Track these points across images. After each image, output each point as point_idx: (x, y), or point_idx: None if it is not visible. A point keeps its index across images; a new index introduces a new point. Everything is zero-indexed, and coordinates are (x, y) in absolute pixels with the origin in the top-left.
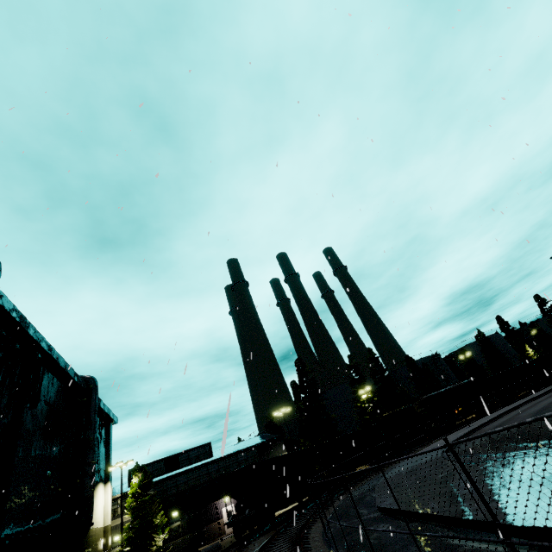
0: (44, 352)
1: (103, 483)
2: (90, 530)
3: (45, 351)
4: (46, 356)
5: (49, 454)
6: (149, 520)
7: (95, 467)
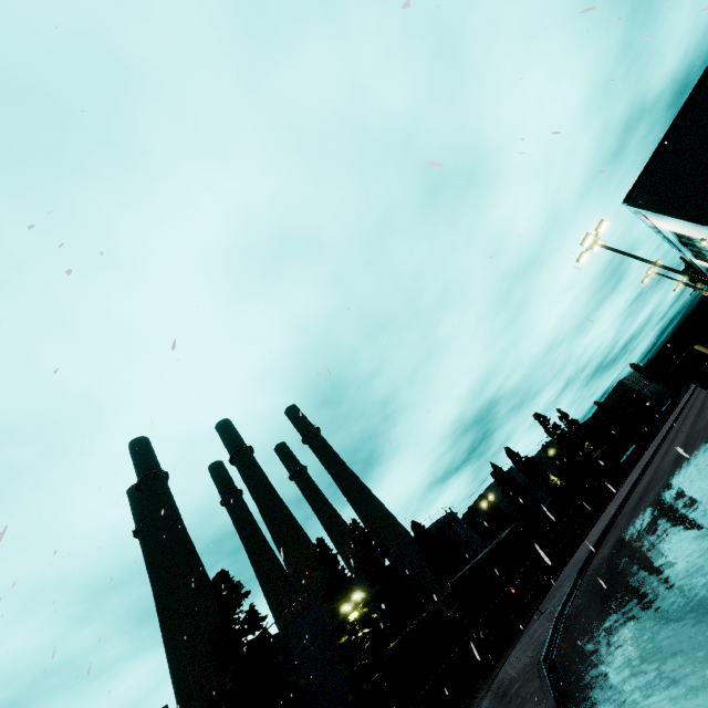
0: None
1: None
2: None
3: None
4: None
5: None
6: None
7: None
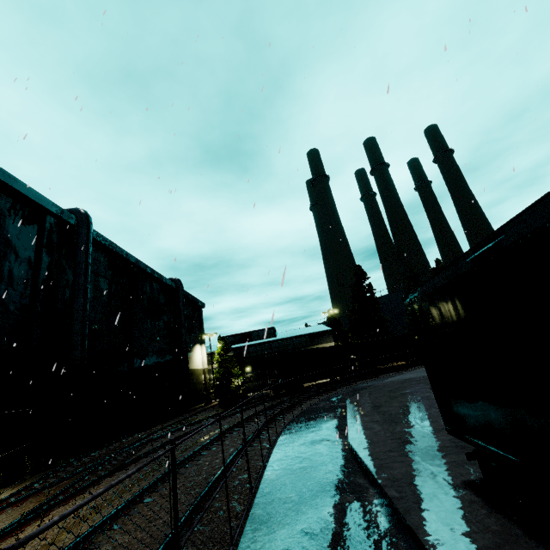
0: (138, 267)
1: (200, 344)
2: (193, 370)
3: (139, 266)
4: (141, 269)
5: (157, 328)
6: (229, 370)
7: (186, 338)
